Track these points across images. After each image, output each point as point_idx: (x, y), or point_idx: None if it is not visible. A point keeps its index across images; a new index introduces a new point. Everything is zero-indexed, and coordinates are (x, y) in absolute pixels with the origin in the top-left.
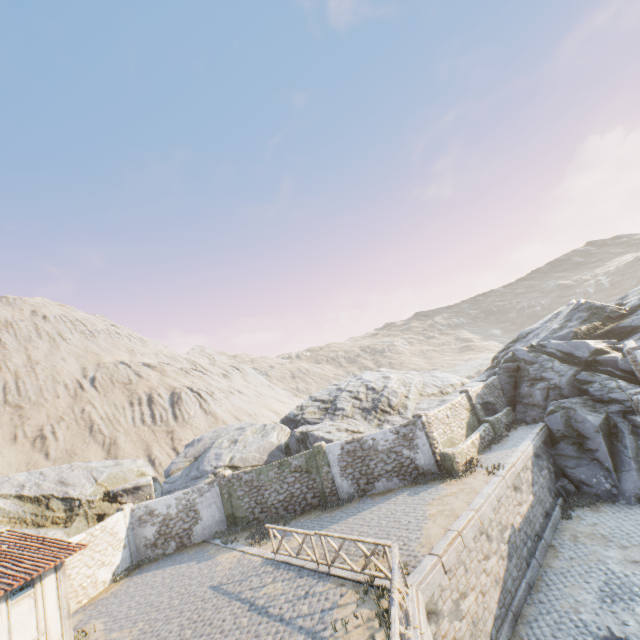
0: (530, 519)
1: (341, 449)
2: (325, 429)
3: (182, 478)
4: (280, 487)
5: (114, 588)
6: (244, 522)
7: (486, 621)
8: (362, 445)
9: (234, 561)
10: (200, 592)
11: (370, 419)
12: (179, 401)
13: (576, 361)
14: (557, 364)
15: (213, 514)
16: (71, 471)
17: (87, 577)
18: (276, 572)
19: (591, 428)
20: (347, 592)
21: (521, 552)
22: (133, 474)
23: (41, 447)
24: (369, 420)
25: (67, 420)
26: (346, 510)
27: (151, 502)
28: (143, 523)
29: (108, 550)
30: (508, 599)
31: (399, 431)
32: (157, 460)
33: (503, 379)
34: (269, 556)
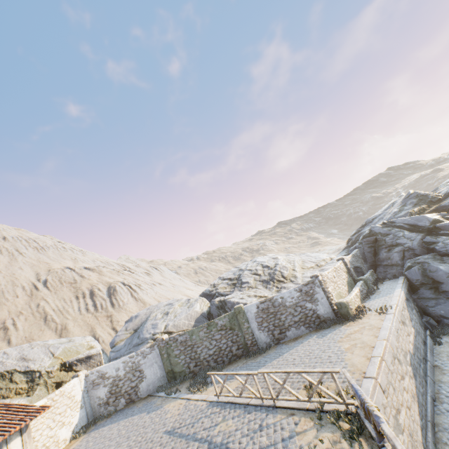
0: (417, 346)
1: (257, 308)
2: (238, 296)
3: (126, 346)
4: (209, 344)
5: (74, 444)
6: (182, 376)
7: (417, 432)
8: (273, 303)
9: (181, 408)
10: (156, 438)
11: (270, 287)
12: (115, 292)
13: (420, 229)
14: (407, 233)
15: (155, 372)
16: (31, 349)
17: (49, 437)
18: (224, 412)
19: (443, 275)
20: (300, 420)
21: (419, 372)
22: (84, 348)
23: (4, 336)
24: (269, 288)
25: (25, 314)
26: (268, 355)
27: (102, 367)
28: (96, 386)
29: (67, 412)
30: (423, 411)
31: (302, 289)
32: (100, 338)
33: (365, 249)
34: (212, 399)
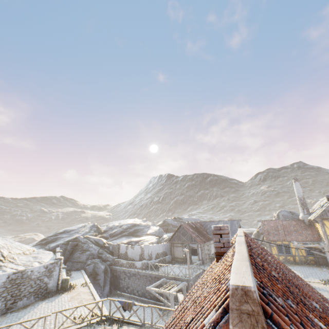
0: None
1: (7, 278)
2: None
3: None
4: None
5: None
6: None
7: None
8: (23, 275)
9: None
10: None
11: None
12: None
13: (99, 245)
14: (94, 245)
15: None
16: None
17: None
18: None
19: (102, 270)
20: None
21: None
22: None
23: None
24: None
25: None
26: (3, 322)
27: None
28: None
29: None
30: None
31: (48, 266)
32: None
33: (68, 249)
34: None
